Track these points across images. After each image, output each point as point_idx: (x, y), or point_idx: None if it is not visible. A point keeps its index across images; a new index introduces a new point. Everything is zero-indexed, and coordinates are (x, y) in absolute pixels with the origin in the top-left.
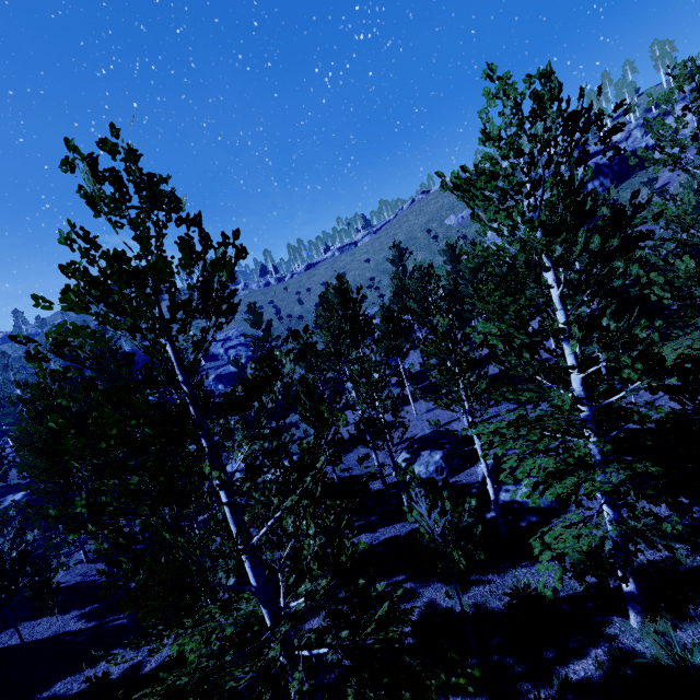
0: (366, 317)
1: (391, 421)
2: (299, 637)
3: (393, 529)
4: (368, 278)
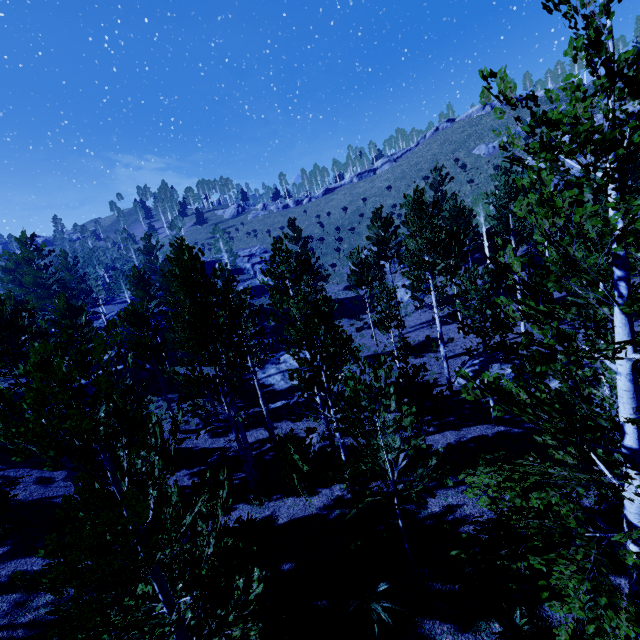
0: (396, 241)
1: (435, 337)
2: (422, 511)
3: (477, 430)
4: (390, 205)
